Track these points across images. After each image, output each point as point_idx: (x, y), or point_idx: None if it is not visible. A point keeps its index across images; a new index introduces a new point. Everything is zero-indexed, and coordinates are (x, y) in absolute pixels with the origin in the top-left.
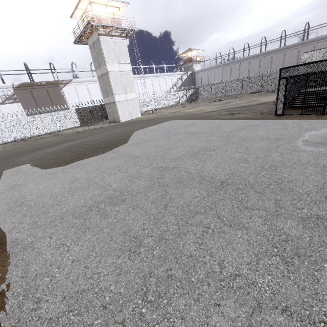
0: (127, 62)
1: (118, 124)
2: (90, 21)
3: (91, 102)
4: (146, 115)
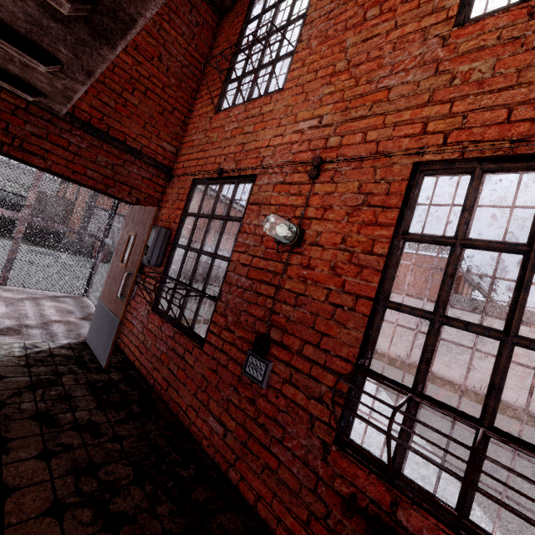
0: None
1: None
2: None
3: None
4: None
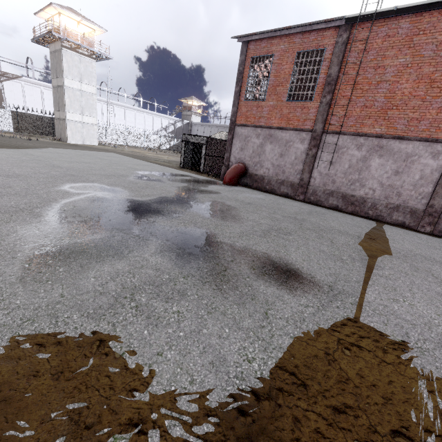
0: (92, 84)
1: (62, 143)
2: (53, 31)
3: (43, 111)
4: (104, 146)
